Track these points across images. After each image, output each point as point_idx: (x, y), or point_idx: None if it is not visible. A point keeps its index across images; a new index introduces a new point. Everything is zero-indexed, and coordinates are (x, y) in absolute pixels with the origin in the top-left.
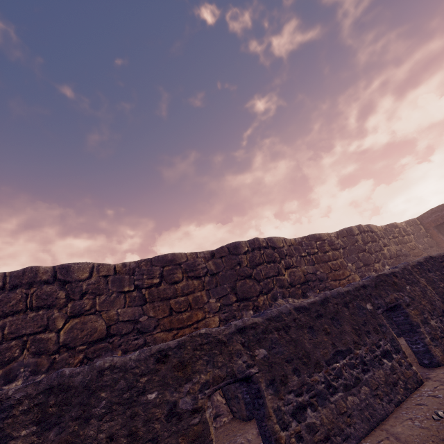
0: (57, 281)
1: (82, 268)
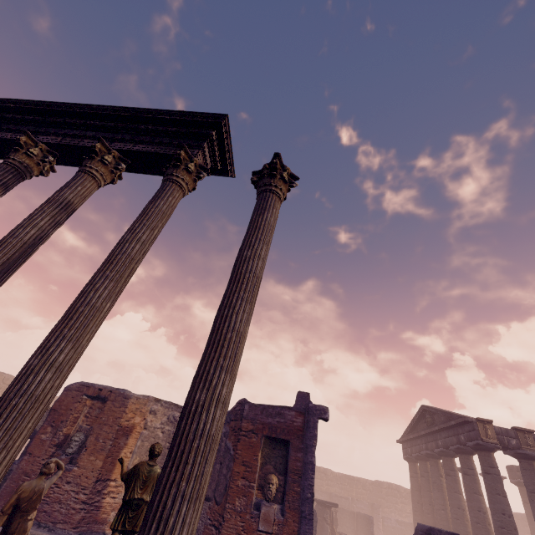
0: (396, 490)
1: (402, 488)
